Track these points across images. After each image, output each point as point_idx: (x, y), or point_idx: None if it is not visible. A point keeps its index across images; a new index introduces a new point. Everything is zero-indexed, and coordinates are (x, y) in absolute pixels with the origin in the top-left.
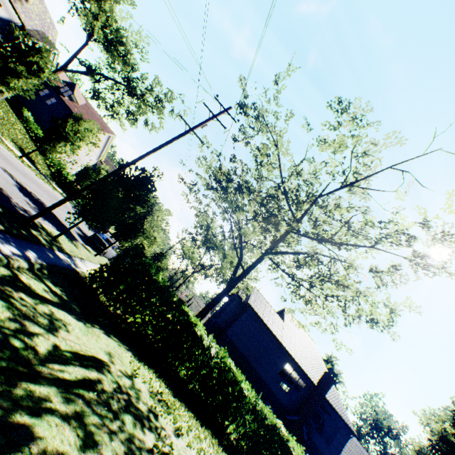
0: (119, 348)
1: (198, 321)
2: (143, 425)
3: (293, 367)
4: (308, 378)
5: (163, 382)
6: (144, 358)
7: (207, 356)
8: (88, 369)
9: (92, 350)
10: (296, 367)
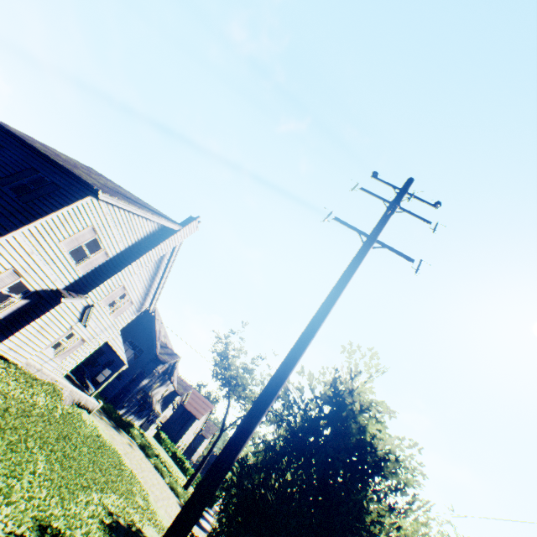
0: None
1: None
2: None
3: None
4: None
5: None
6: None
7: None
8: None
9: None
10: None
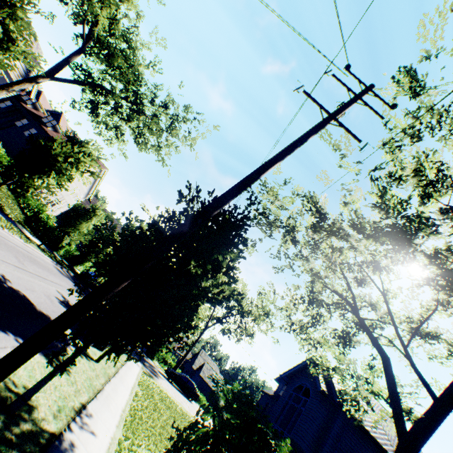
0: None
1: None
2: None
3: None
4: None
5: None
6: None
7: None
8: None
9: None
10: None
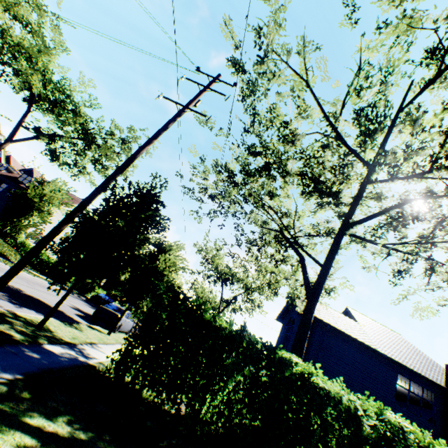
0: None
1: (311, 367)
2: None
3: (408, 377)
4: (434, 383)
5: None
6: None
7: (356, 422)
8: None
9: None
10: (410, 376)
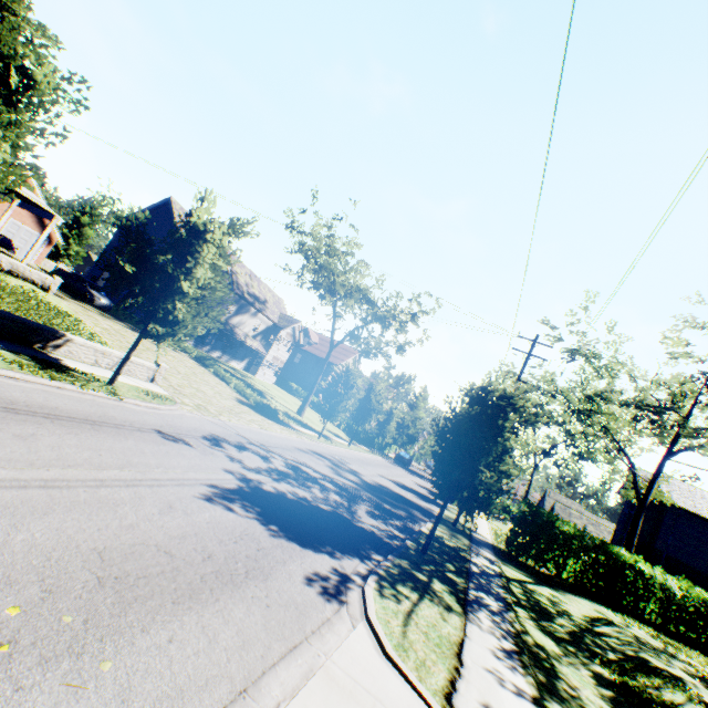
0: (593, 604)
1: (635, 557)
2: (673, 658)
3: None
4: None
5: (646, 626)
6: (614, 608)
7: (669, 591)
8: (609, 625)
9: (589, 612)
10: None
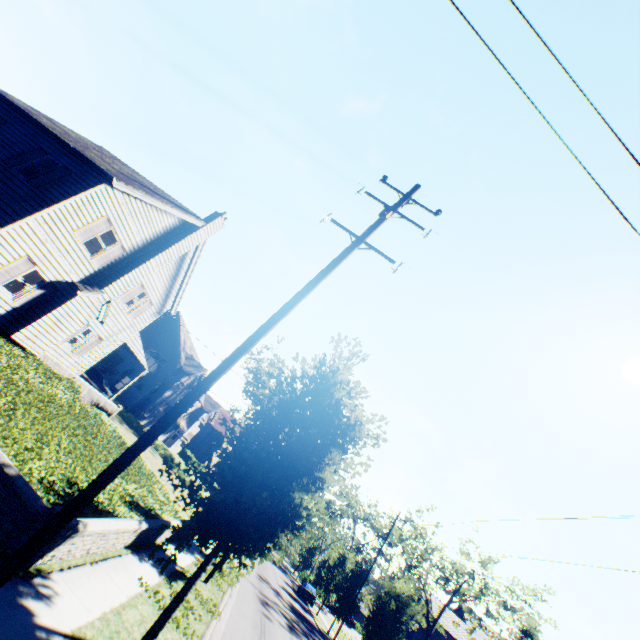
0: None
1: None
2: None
3: None
4: None
5: None
6: None
7: None
8: None
9: None
10: None
